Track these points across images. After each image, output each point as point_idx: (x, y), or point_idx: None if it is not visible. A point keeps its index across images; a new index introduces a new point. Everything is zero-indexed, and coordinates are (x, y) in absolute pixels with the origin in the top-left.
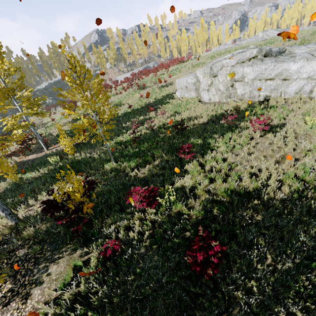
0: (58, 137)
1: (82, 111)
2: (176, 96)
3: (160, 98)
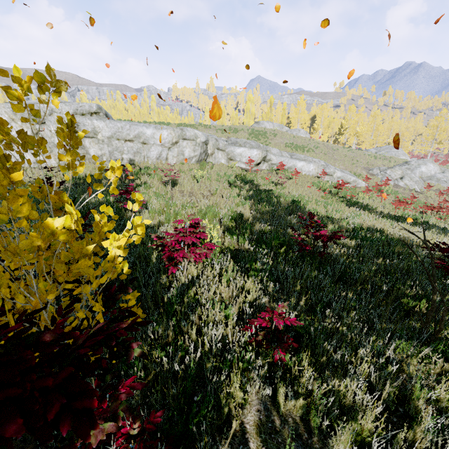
0: None
1: None
2: None
3: None
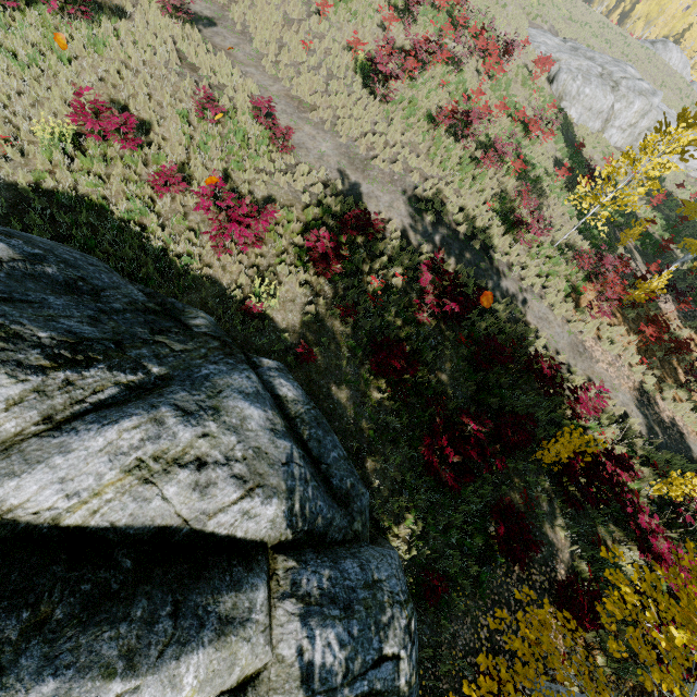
0: (605, 250)
1: (483, 138)
2: (573, 119)
3: (561, 118)
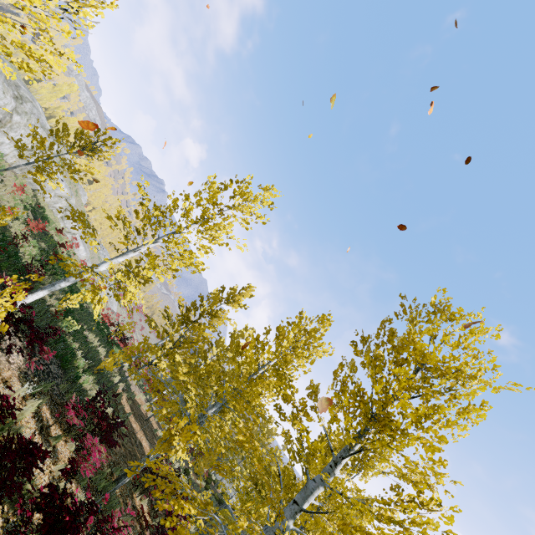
0: None
1: None
2: None
3: None
